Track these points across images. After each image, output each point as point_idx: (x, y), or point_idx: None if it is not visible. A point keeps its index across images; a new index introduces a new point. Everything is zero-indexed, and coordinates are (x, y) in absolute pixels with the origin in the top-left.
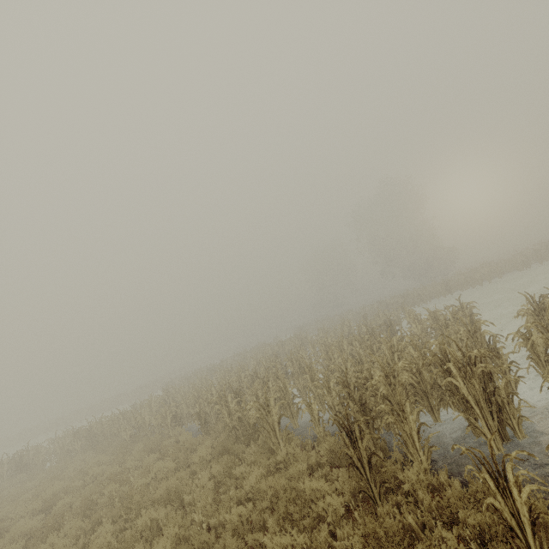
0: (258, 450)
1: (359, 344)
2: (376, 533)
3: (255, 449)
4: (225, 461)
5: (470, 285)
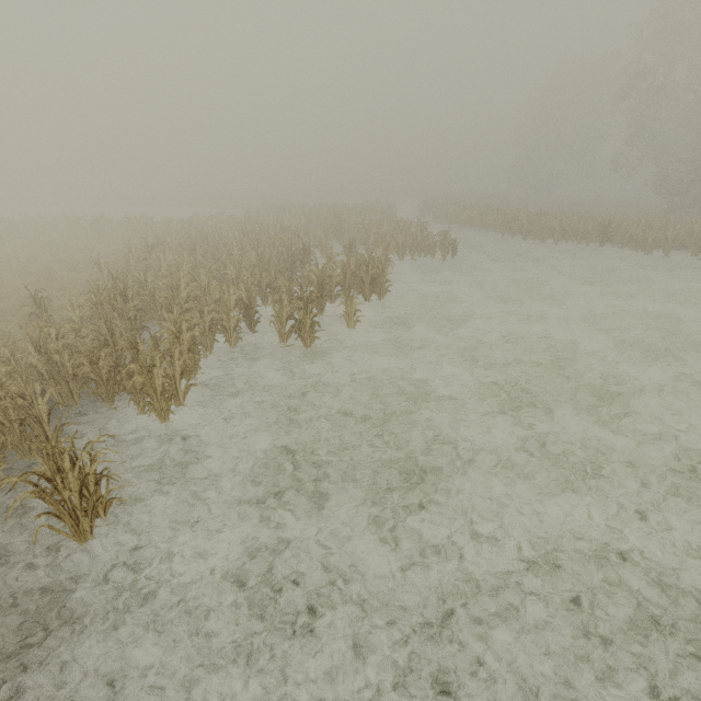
0: None
1: (258, 255)
2: (1, 338)
3: None
4: (84, 287)
5: (635, 245)
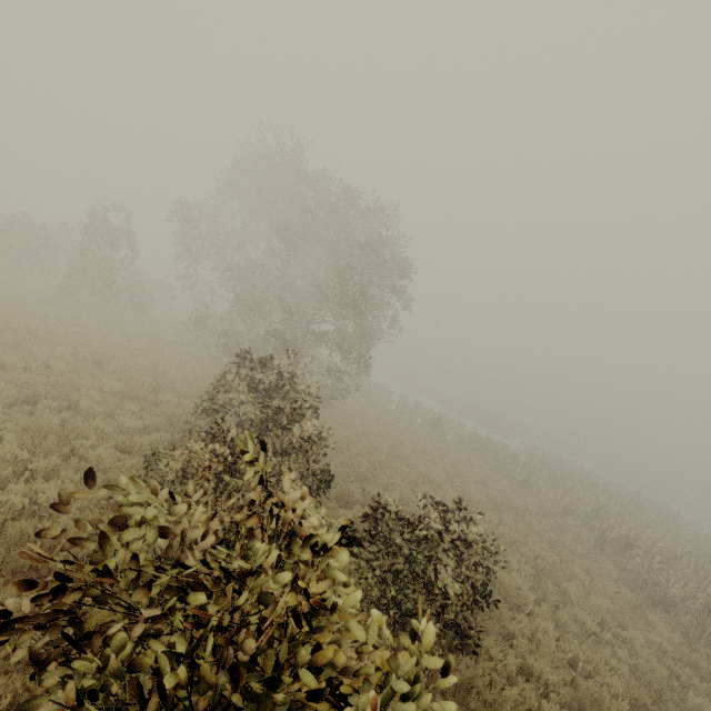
0: (667, 620)
1: None
2: None
3: (664, 616)
4: (639, 598)
5: None
